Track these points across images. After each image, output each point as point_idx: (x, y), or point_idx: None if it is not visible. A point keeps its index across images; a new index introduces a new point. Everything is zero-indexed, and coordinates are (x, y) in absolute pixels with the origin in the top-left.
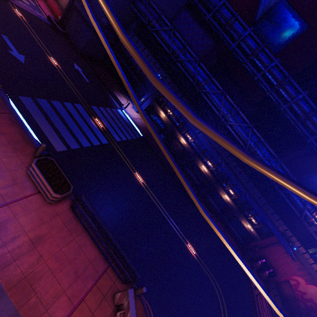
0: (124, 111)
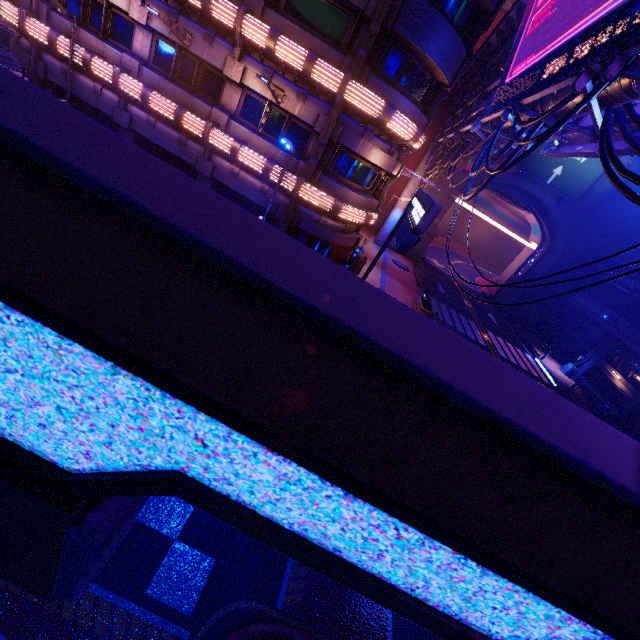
0: (536, 359)
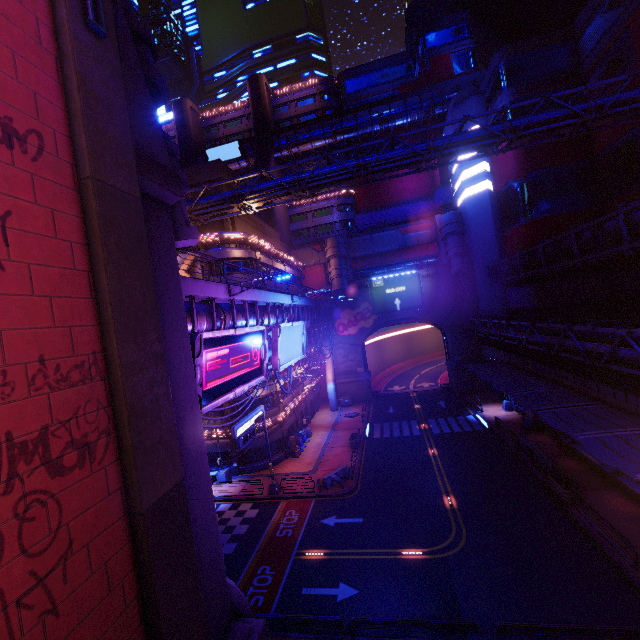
0: (476, 415)
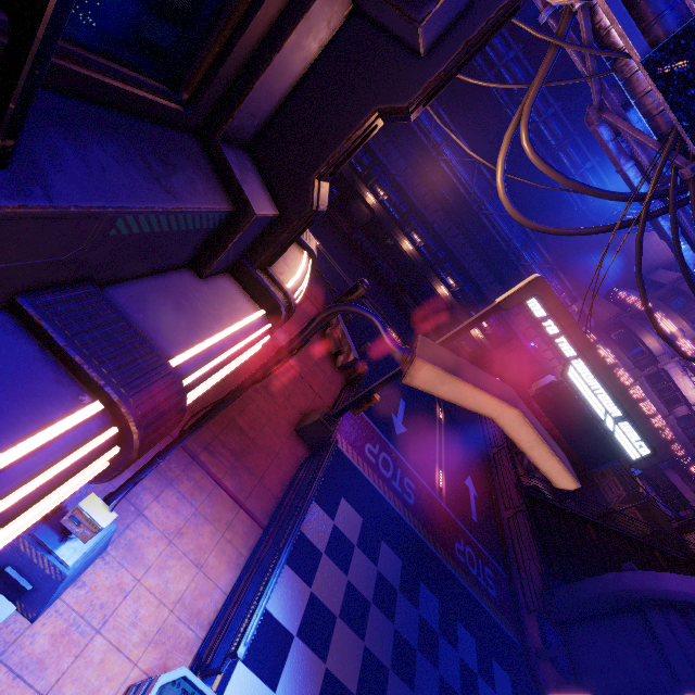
0: None
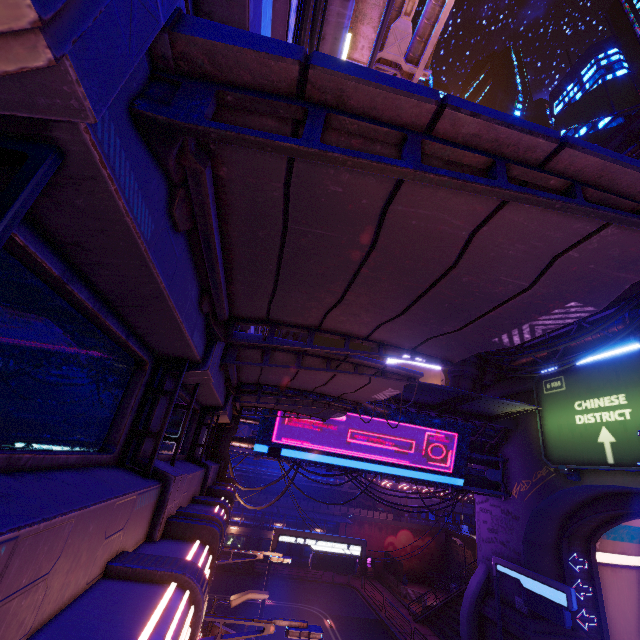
0: None
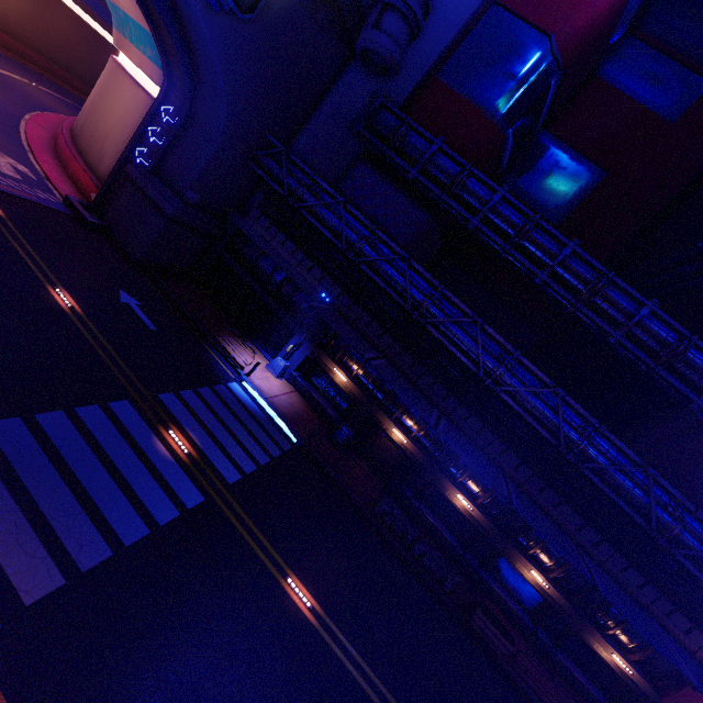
0: (246, 384)
